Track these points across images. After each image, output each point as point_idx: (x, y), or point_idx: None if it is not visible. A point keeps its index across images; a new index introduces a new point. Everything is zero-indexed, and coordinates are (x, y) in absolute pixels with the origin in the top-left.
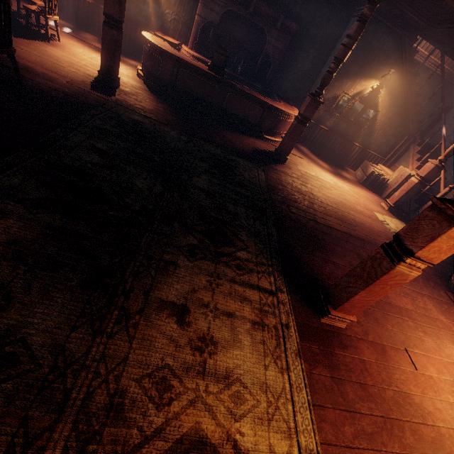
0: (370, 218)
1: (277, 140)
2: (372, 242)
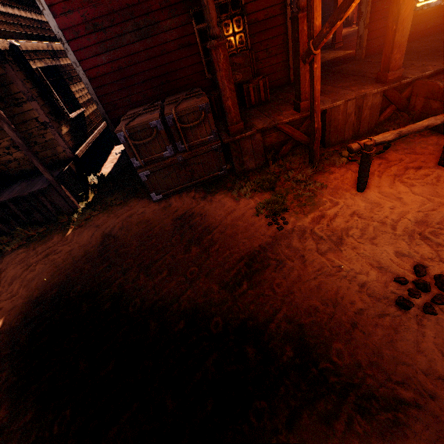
0: (346, 33)
1: None
2: (348, 35)
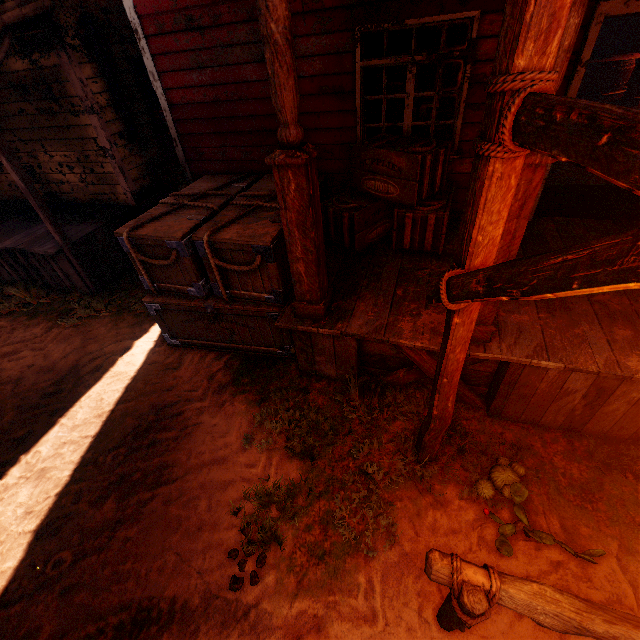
0: None
1: (619, 93)
2: None
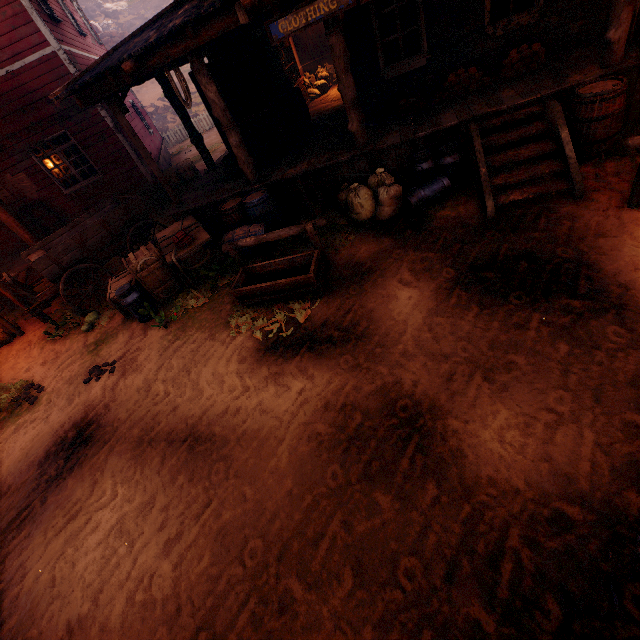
0: None
1: None
2: None
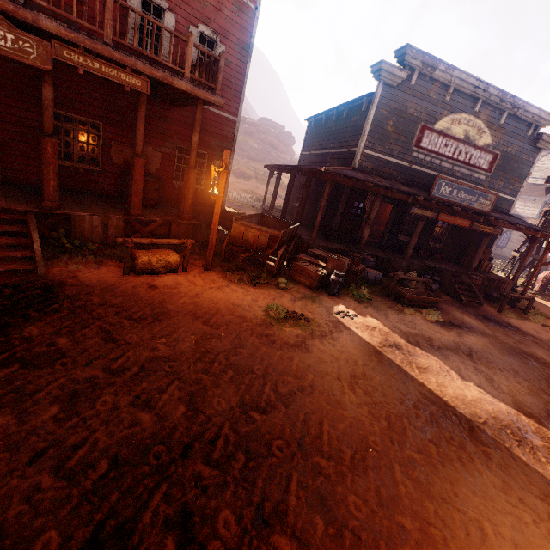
0: None
1: None
2: None
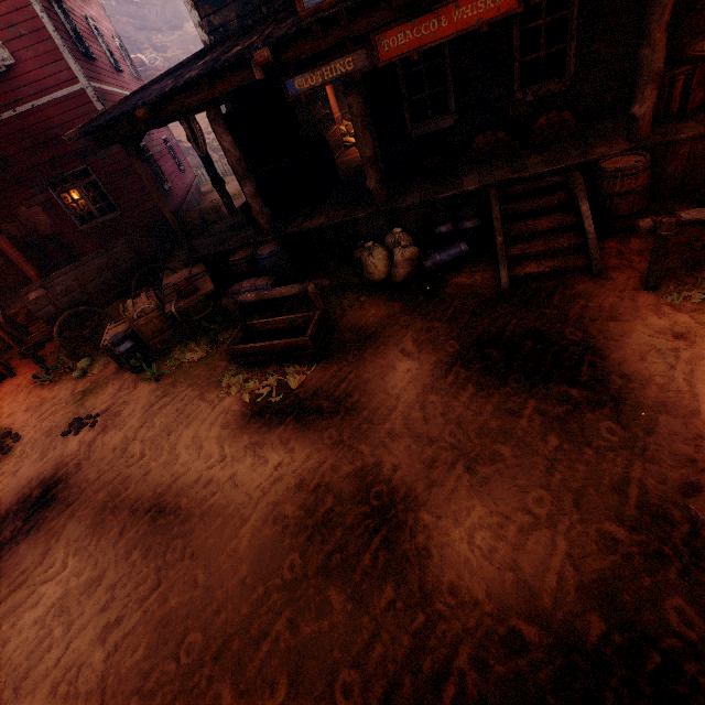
0: None
1: None
2: None
